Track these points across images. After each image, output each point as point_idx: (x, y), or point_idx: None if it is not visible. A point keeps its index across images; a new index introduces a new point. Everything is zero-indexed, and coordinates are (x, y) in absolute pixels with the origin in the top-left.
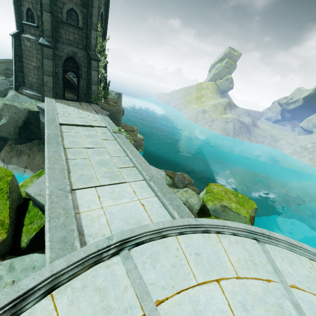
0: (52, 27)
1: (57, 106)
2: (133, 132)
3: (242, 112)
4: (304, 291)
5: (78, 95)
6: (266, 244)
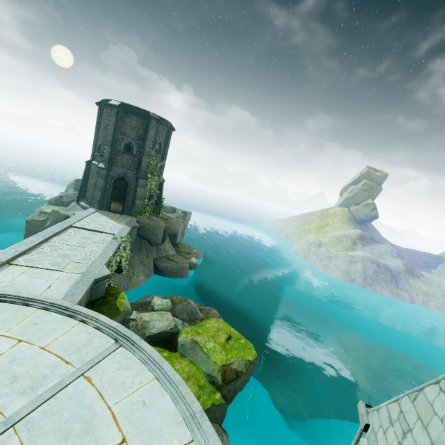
0: (110, 156)
1: (92, 215)
2: (188, 255)
3: (385, 250)
4: (92, 385)
5: (124, 208)
6: (122, 348)
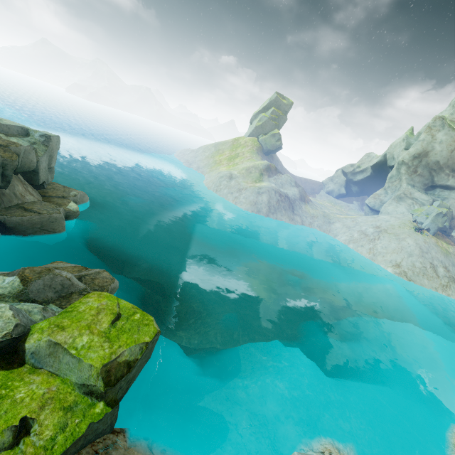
0: None
1: None
2: (62, 199)
3: (286, 180)
4: None
5: None
6: None
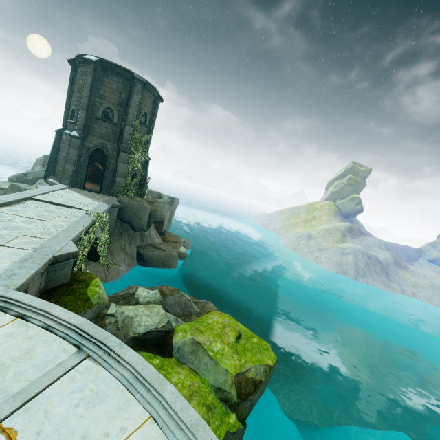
0: (85, 122)
1: (61, 190)
2: (176, 244)
3: (373, 242)
4: None
5: (102, 186)
6: (89, 361)
